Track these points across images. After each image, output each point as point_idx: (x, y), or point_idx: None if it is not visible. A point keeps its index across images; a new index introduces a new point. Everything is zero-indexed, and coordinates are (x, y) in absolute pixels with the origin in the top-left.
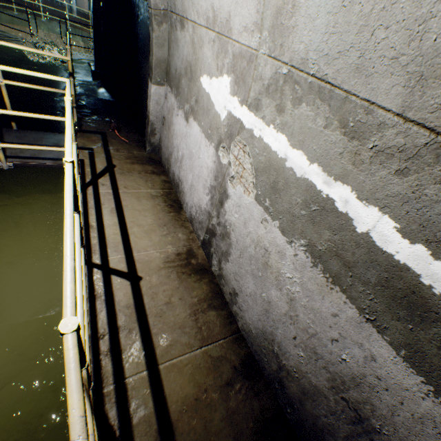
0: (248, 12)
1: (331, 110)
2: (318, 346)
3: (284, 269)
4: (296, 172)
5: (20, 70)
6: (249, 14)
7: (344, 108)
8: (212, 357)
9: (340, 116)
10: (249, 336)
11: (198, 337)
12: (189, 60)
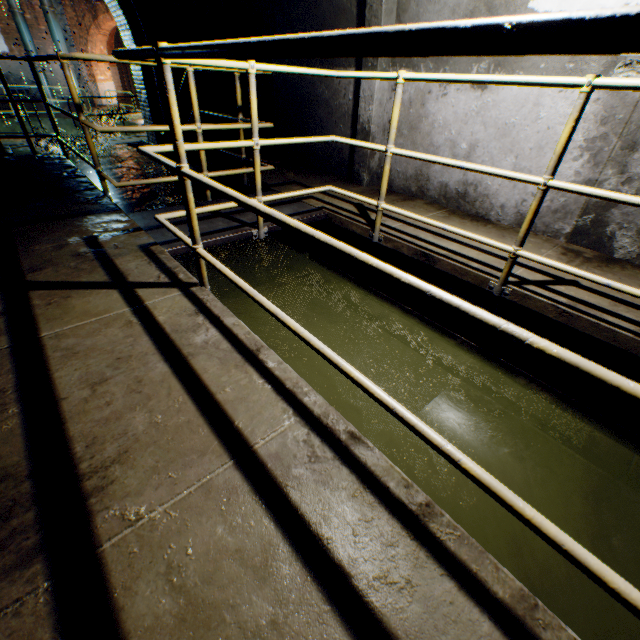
0: None
1: None
2: None
3: None
4: None
5: (297, 69)
6: None
7: None
8: None
9: None
10: None
11: None
12: None
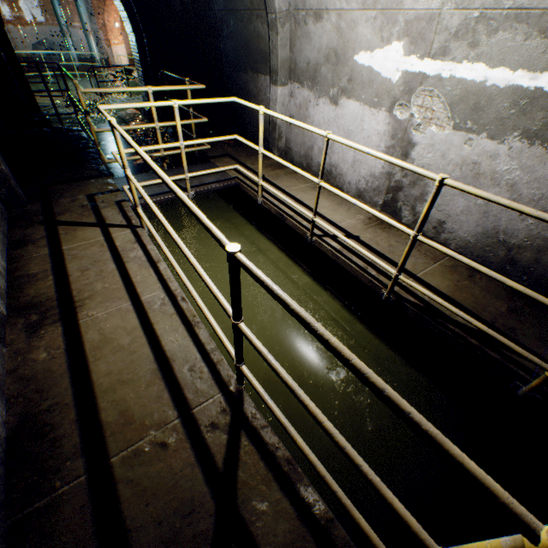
0: None
1: (529, 27)
2: (546, 204)
3: (499, 166)
4: (499, 85)
5: (205, 100)
6: None
7: (542, 21)
8: (447, 266)
9: (539, 28)
10: (467, 248)
11: (428, 259)
12: (333, 46)
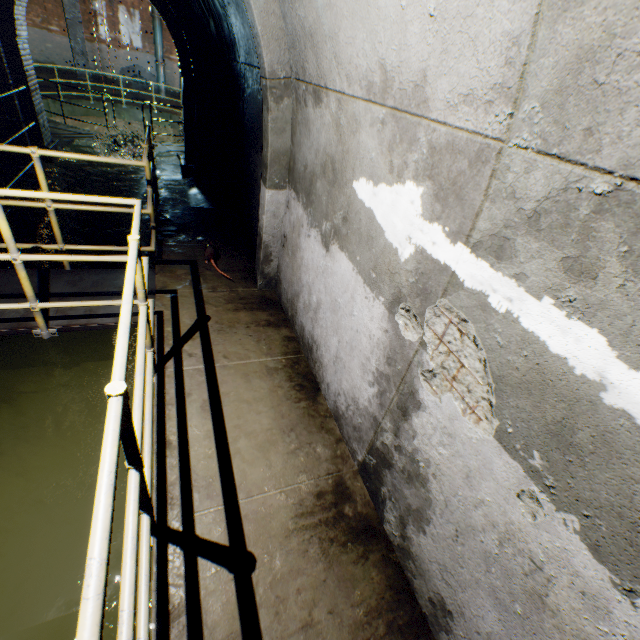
0: (477, 66)
1: None
2: None
3: None
4: None
5: (66, 195)
6: (481, 70)
7: None
8: None
9: None
10: None
11: None
12: (331, 152)
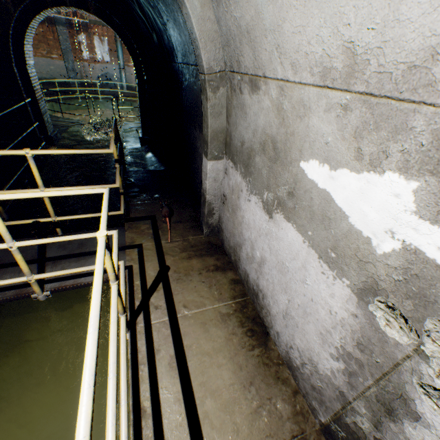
0: None
1: None
2: None
3: None
4: None
5: (47, 193)
6: None
7: None
8: None
9: None
10: None
11: None
12: (271, 132)
